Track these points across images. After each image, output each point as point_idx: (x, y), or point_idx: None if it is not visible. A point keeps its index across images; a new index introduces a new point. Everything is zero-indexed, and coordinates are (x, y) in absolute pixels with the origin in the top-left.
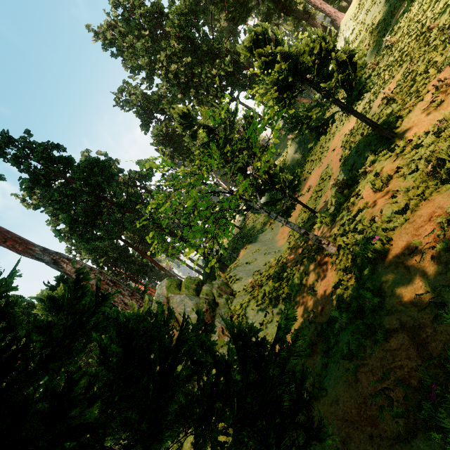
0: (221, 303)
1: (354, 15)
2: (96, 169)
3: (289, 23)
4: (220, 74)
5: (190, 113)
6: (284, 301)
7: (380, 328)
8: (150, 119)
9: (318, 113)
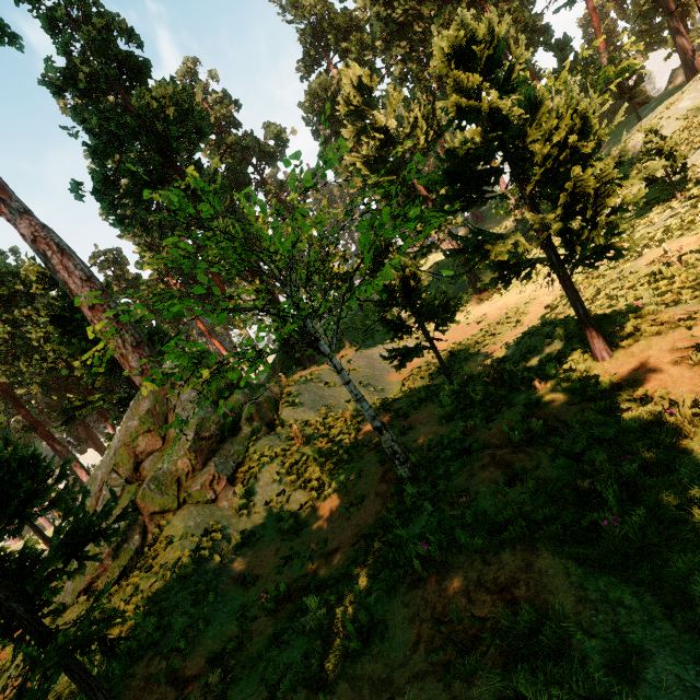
0: (243, 433)
1: None
2: (171, 112)
3: None
4: None
5: (373, 90)
6: (312, 491)
7: (328, 692)
8: (320, 56)
9: (502, 254)
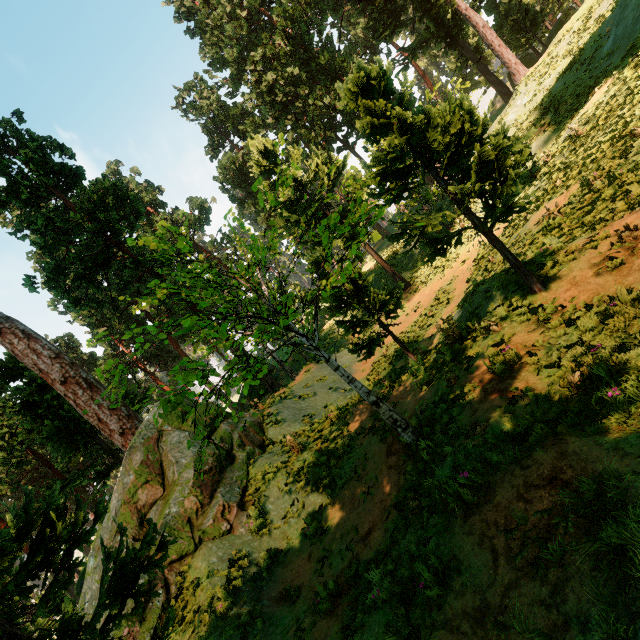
0: (239, 459)
1: (540, 76)
2: (111, 200)
3: (452, 59)
4: (335, 106)
5: (276, 152)
6: (325, 489)
7: None
8: (222, 140)
9: (436, 226)
